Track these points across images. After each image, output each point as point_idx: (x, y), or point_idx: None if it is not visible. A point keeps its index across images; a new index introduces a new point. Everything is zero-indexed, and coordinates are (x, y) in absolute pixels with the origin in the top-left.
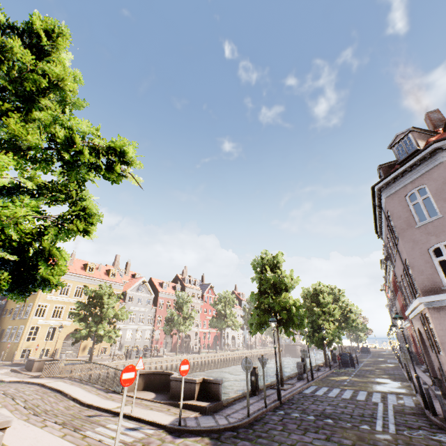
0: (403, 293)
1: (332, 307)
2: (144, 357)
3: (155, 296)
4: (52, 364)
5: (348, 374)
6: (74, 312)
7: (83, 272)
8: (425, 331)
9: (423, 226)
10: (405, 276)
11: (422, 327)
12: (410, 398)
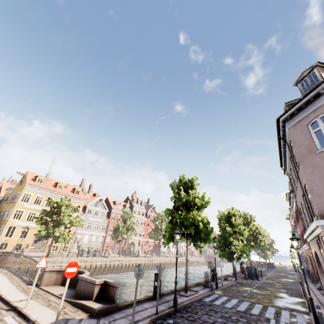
0: (302, 219)
1: (242, 228)
2: (93, 256)
3: (109, 211)
4: (4, 256)
5: (250, 285)
6: (38, 217)
7: (54, 189)
8: (321, 254)
9: (323, 151)
10: (304, 202)
11: (319, 249)
12: (304, 316)
